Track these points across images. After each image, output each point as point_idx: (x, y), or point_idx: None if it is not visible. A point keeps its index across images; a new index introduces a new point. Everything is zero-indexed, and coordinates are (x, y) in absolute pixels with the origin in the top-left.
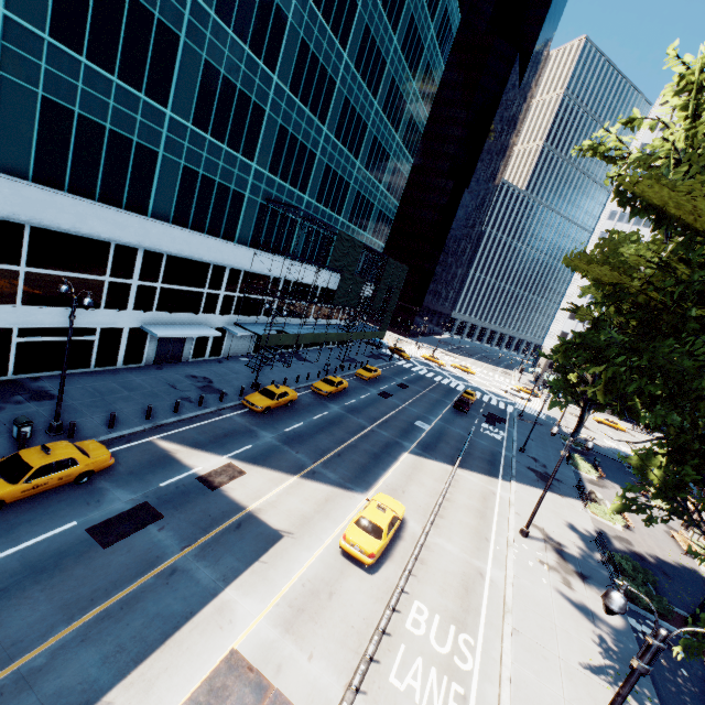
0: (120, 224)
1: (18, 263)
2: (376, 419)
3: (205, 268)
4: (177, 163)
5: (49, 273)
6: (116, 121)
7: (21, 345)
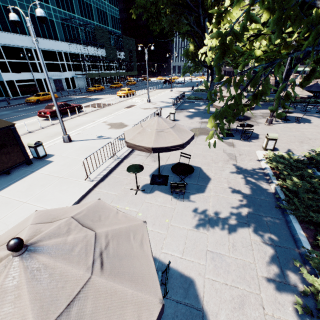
0: (22, 40)
1: (4, 59)
2: (132, 88)
3: (55, 53)
4: (26, 12)
5: (13, 61)
6: (2, 1)
7: (18, 86)
